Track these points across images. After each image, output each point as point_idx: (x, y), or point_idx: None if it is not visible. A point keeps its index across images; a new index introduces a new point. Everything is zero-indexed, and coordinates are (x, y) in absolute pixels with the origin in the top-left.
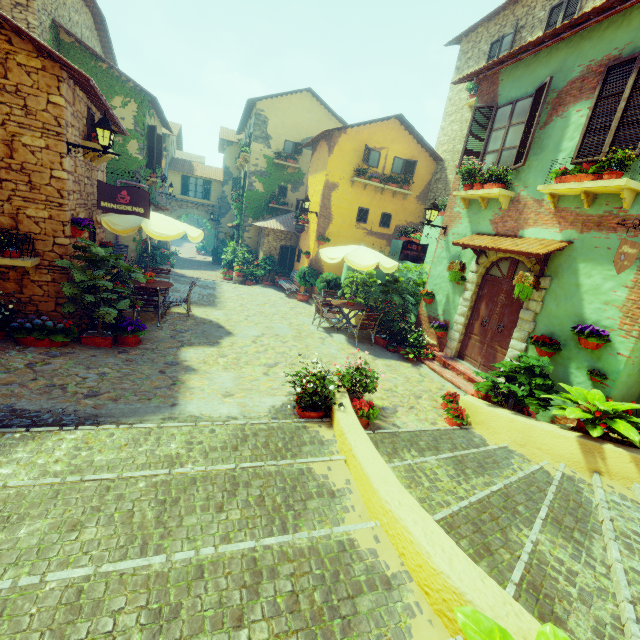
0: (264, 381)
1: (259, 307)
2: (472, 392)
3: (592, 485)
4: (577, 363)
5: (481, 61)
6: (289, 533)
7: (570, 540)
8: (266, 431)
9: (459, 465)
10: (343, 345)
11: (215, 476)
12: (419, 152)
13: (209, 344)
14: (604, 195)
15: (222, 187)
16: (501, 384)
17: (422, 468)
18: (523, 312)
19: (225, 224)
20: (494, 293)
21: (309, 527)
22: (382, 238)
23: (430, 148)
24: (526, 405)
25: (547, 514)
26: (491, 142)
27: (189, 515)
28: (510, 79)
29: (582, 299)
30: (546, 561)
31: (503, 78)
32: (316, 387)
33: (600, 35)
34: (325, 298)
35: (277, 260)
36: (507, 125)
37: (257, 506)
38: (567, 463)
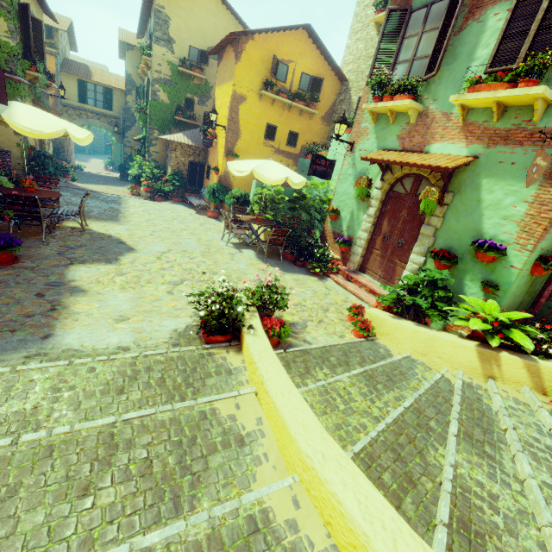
0: (167, 301)
1: (167, 223)
2: (374, 303)
3: (488, 390)
4: (472, 275)
5: None
6: (183, 512)
7: (483, 456)
8: (163, 363)
9: (370, 381)
10: (252, 260)
11: (84, 438)
12: (325, 70)
13: (106, 261)
14: (514, 107)
15: (125, 97)
16: (406, 297)
17: (336, 388)
18: (424, 227)
19: (131, 138)
20: (397, 209)
21: (211, 497)
22: (289, 157)
23: (336, 66)
24: (429, 317)
25: (459, 429)
26: (403, 51)
27: (31, 512)
28: None
29: (482, 214)
30: (468, 487)
31: None
32: (223, 308)
33: None
34: (234, 214)
35: (186, 176)
36: (420, 31)
37: (140, 477)
38: (465, 370)
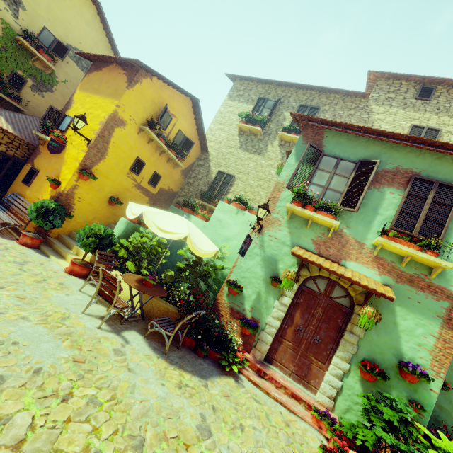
0: None
1: None
2: (309, 419)
3: None
4: (397, 391)
5: (250, 103)
6: None
7: None
8: None
9: None
10: (155, 362)
11: None
12: (195, 137)
13: None
14: (413, 261)
15: None
16: (400, 445)
17: None
18: (349, 334)
19: None
20: (311, 305)
21: None
22: (146, 194)
23: (205, 139)
24: None
25: None
26: (316, 177)
27: None
28: (334, 140)
29: (399, 336)
30: None
31: (328, 136)
32: None
33: (405, 153)
34: (85, 256)
35: None
36: (333, 172)
37: None
38: None
